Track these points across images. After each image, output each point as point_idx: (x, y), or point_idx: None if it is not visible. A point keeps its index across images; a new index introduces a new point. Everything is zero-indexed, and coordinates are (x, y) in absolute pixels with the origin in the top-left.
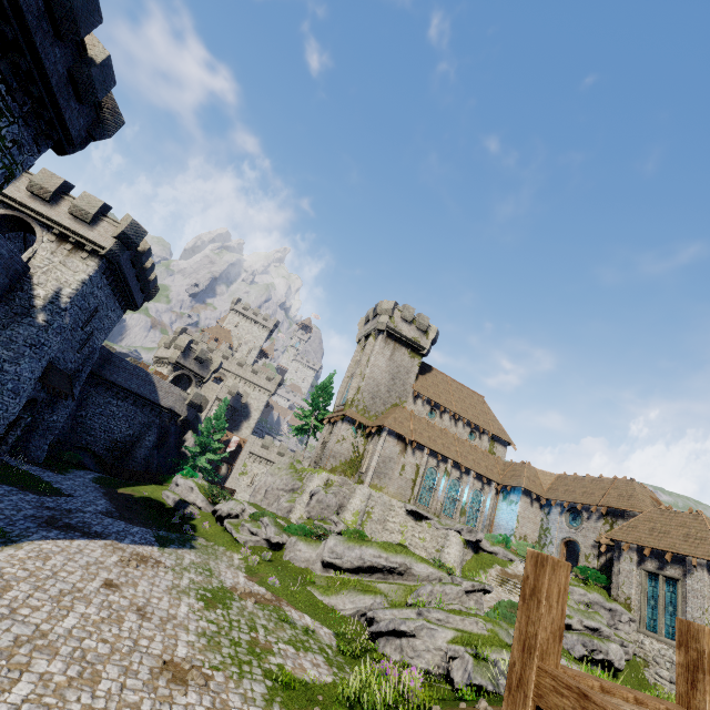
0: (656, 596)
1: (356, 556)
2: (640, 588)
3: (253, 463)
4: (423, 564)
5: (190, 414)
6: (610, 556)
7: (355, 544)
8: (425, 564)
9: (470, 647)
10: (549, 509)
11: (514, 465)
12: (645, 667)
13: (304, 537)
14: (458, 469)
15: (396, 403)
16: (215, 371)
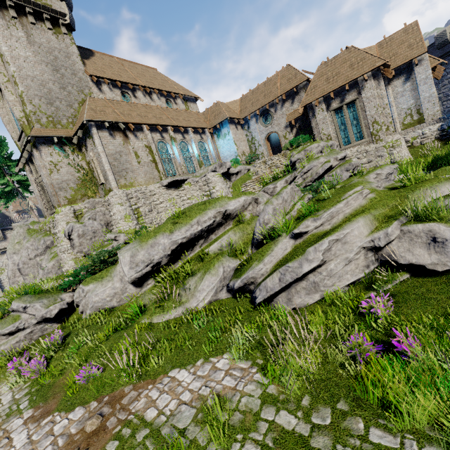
0: (344, 122)
1: (166, 246)
2: (333, 124)
3: (1, 258)
4: (232, 199)
5: None
6: (299, 125)
7: (155, 236)
8: (234, 198)
9: (402, 216)
10: (248, 125)
11: (210, 109)
12: None
13: (89, 278)
14: (179, 133)
15: (82, 99)
16: None
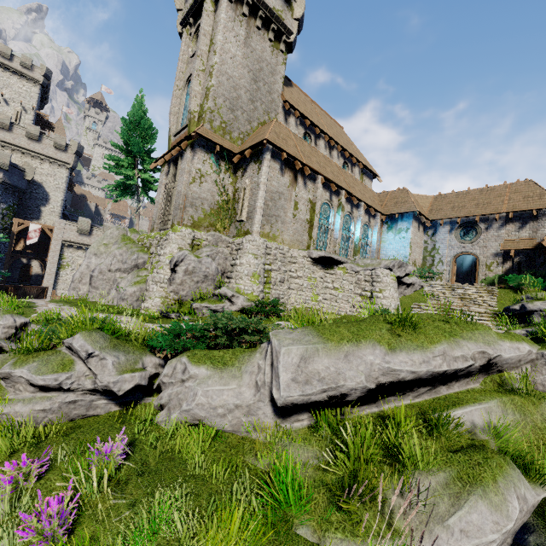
0: None
1: (376, 372)
2: None
3: (73, 252)
4: (506, 340)
5: None
6: (519, 259)
7: (358, 342)
8: (508, 338)
9: None
10: (434, 231)
11: (391, 194)
12: None
13: (202, 353)
14: (349, 203)
15: (264, 120)
16: None
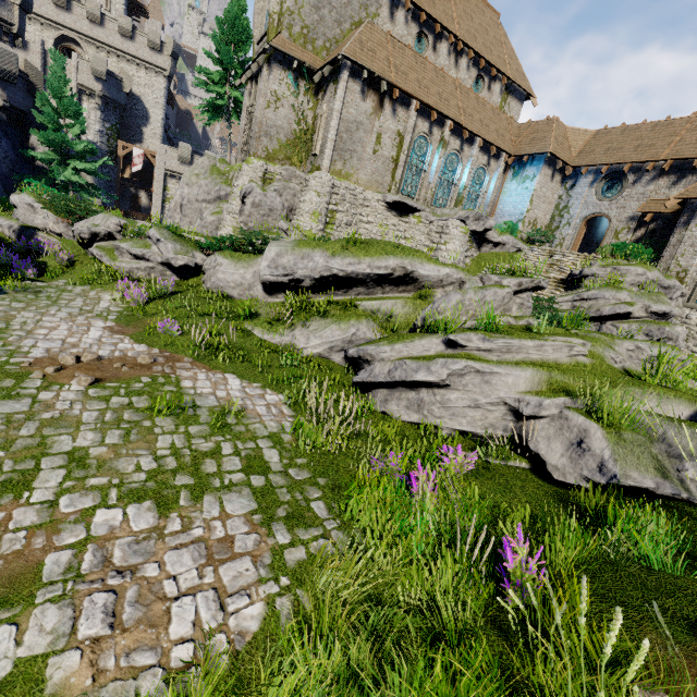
0: None
1: (318, 267)
2: None
3: (176, 184)
4: (432, 263)
5: (15, 98)
6: (655, 227)
7: (313, 248)
8: (436, 263)
9: (577, 398)
10: (574, 182)
11: (534, 125)
12: None
13: (228, 252)
14: (459, 137)
15: (360, 19)
16: (24, 6)
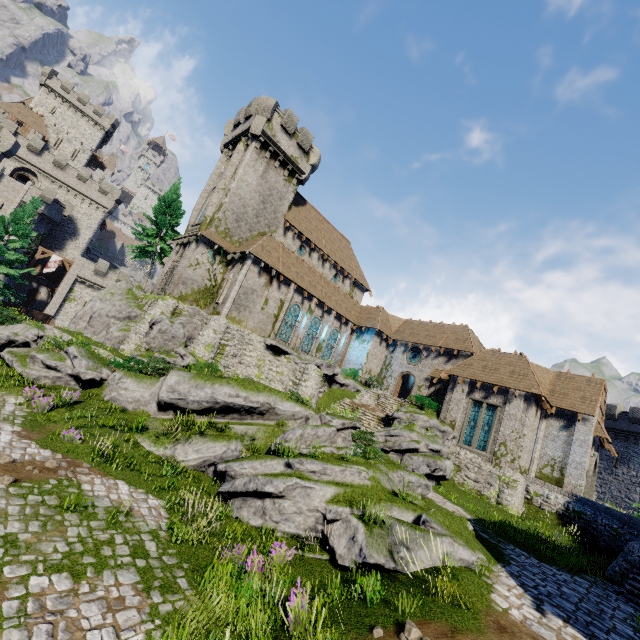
0: (476, 419)
1: (206, 396)
2: (465, 413)
3: (83, 289)
4: (289, 402)
5: None
6: (439, 387)
7: (206, 381)
8: (291, 402)
9: (357, 507)
10: (394, 348)
11: (370, 309)
12: (457, 471)
13: (134, 373)
14: (321, 309)
15: (264, 231)
16: (7, 154)
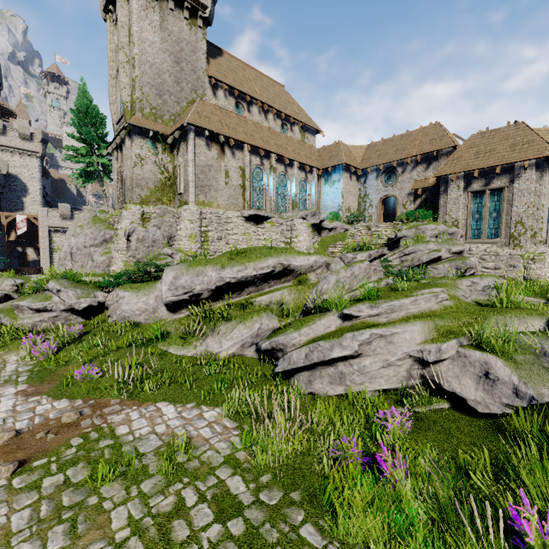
0: (480, 210)
1: (212, 280)
2: (466, 209)
3: (61, 237)
4: (302, 255)
5: None
6: (425, 196)
7: (205, 265)
8: (304, 254)
9: (465, 337)
10: (365, 178)
11: (328, 148)
12: None
13: (128, 285)
14: (282, 164)
15: (193, 99)
16: None
